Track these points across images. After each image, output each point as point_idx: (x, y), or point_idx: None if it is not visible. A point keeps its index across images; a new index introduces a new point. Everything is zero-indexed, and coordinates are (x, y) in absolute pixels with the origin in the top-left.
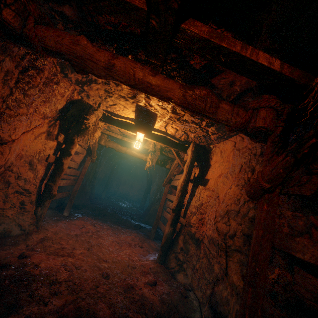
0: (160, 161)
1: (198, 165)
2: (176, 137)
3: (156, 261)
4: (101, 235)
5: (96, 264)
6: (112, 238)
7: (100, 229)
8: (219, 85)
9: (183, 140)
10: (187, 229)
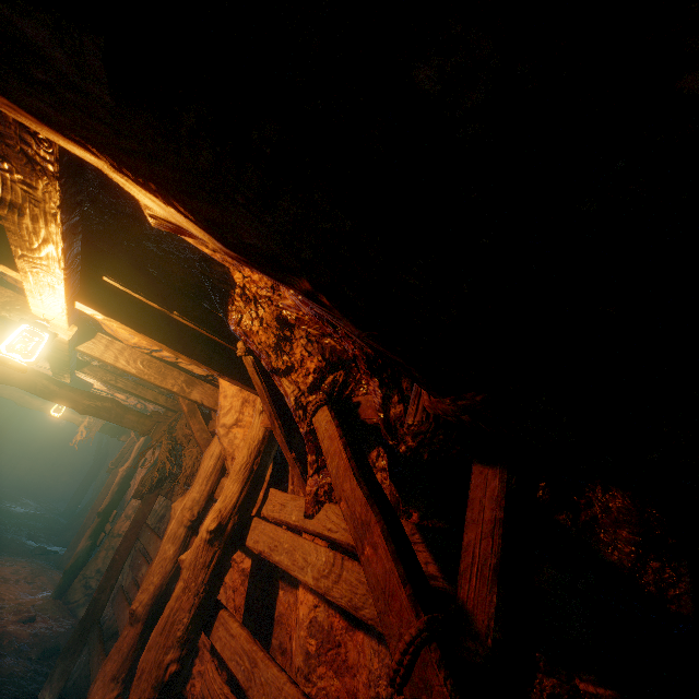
0: (112, 428)
1: (160, 445)
2: (131, 403)
3: (50, 596)
4: None
5: None
6: None
7: None
8: (148, 385)
9: (142, 409)
10: (114, 540)
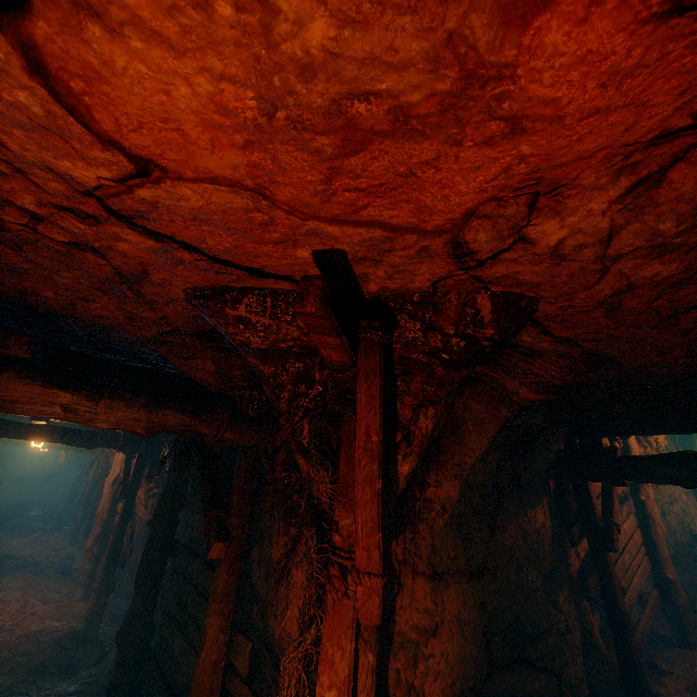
0: None
1: None
2: None
3: (69, 542)
4: (5, 540)
5: (8, 551)
6: (19, 541)
7: (2, 538)
8: None
9: None
10: None
